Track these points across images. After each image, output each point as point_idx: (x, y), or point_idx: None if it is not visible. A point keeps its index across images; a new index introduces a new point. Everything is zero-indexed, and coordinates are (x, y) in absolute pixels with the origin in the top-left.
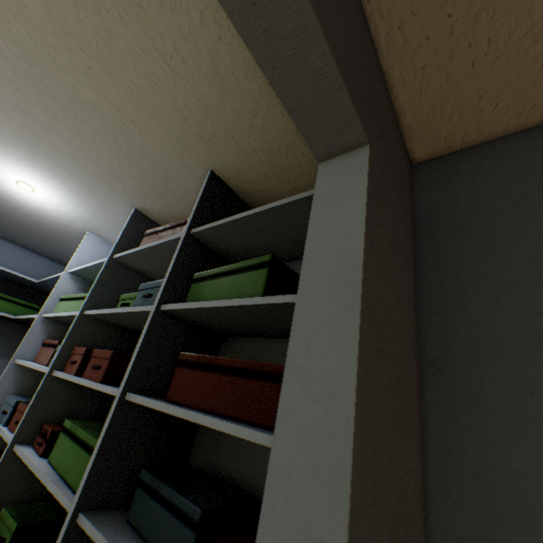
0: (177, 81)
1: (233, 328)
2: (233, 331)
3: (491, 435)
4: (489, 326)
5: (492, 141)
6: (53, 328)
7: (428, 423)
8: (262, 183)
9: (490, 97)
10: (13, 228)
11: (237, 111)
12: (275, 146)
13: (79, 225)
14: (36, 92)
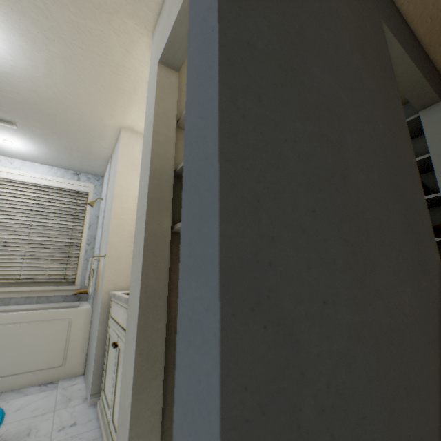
0: None
1: None
2: None
3: None
4: None
5: None
6: None
7: None
8: None
9: None
10: None
11: None
12: None
13: None
14: None
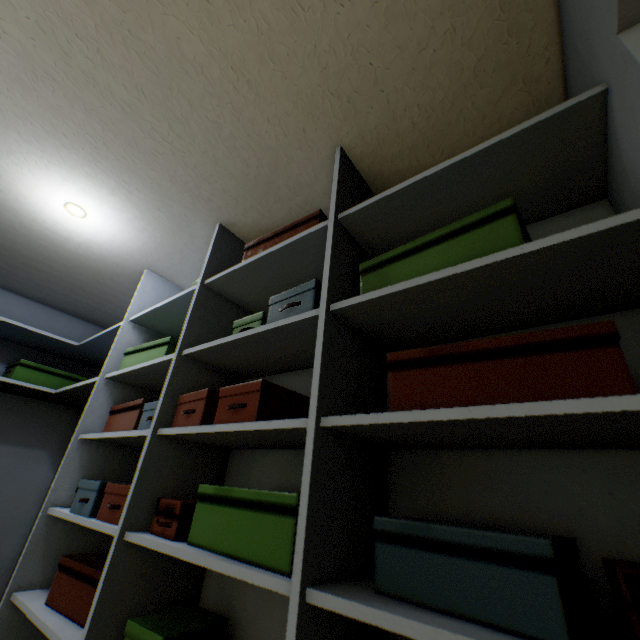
0: (328, 7)
1: (423, 329)
2: (418, 336)
3: None
4: None
5: None
6: (119, 392)
7: None
8: (405, 159)
9: None
10: (43, 279)
11: (399, 46)
12: (438, 96)
13: (136, 261)
14: (123, 54)
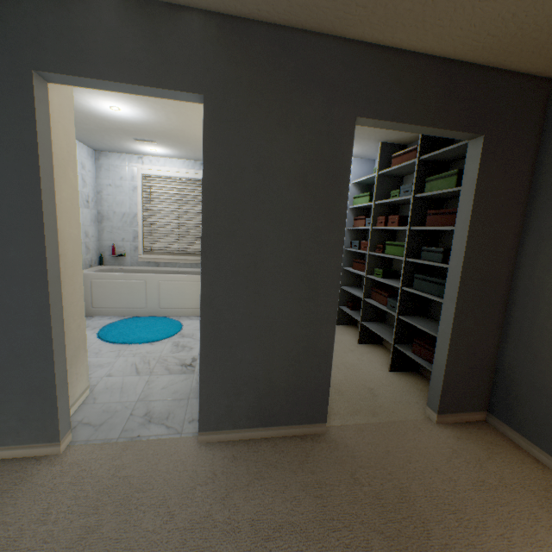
0: None
1: (448, 197)
2: (448, 198)
3: (546, 216)
4: None
5: None
6: (354, 212)
7: (527, 217)
8: None
9: None
10: None
11: None
12: None
13: None
14: None
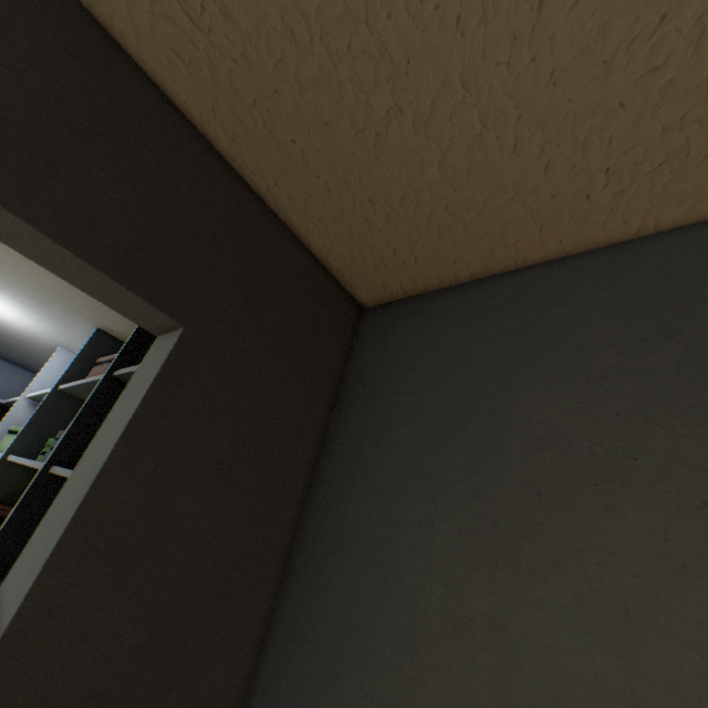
0: None
1: None
2: None
3: (309, 675)
4: (353, 531)
5: (432, 292)
6: None
7: (267, 650)
8: None
9: (405, 251)
10: None
11: None
12: None
13: (48, 339)
14: None
